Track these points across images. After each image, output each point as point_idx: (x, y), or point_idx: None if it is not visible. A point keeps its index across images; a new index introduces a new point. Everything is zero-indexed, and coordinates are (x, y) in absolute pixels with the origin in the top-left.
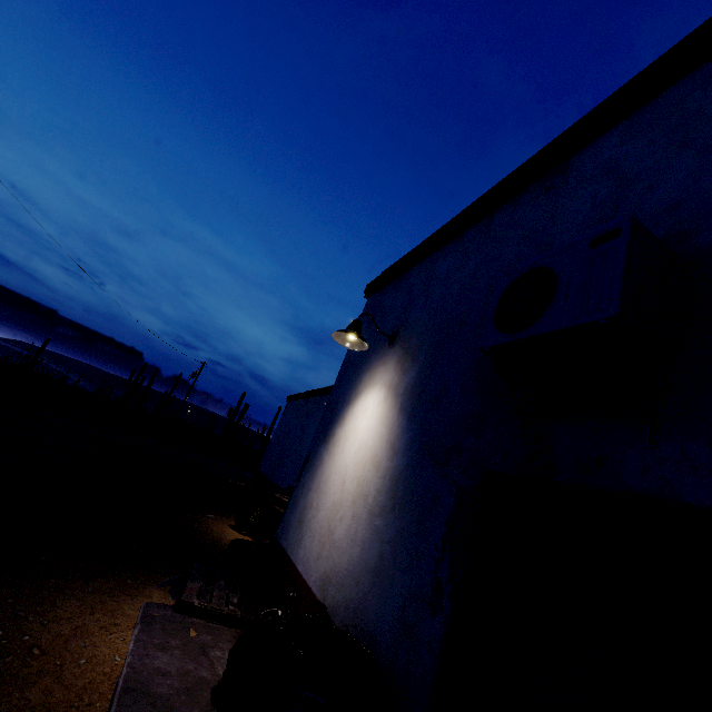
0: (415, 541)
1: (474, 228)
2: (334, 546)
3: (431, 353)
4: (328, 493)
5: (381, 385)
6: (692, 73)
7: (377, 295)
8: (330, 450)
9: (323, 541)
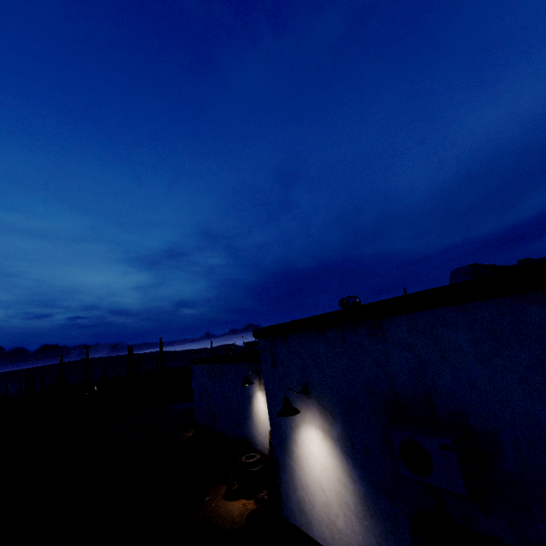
0: (396, 538)
1: (331, 331)
2: (341, 533)
3: (345, 417)
4: (315, 495)
5: (315, 426)
6: (431, 311)
7: (267, 342)
8: (297, 462)
9: (330, 527)
